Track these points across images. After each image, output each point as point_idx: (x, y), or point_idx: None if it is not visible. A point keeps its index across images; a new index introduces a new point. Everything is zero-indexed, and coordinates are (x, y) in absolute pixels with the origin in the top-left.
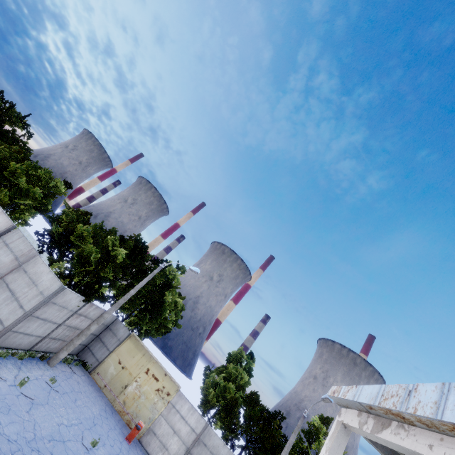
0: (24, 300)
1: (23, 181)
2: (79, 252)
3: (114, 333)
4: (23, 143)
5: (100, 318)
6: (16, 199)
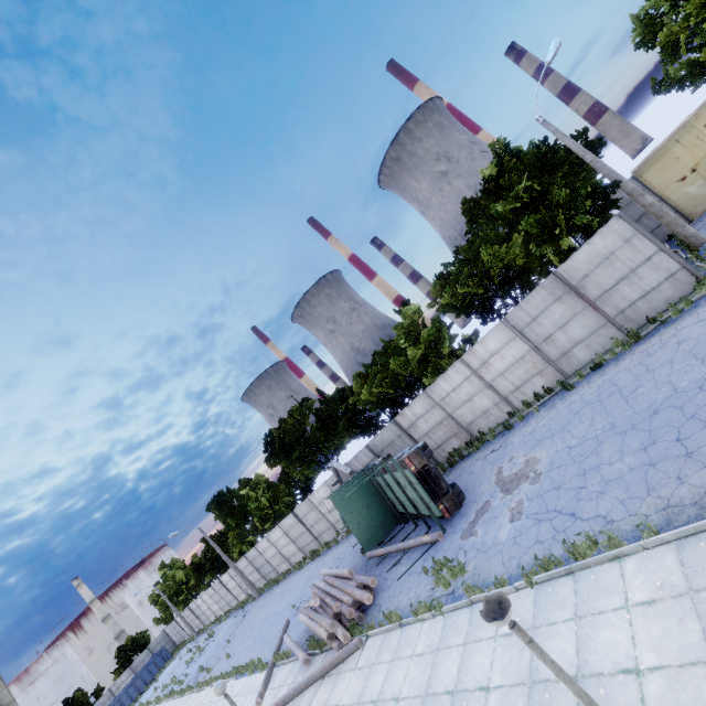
0: (636, 260)
1: (411, 355)
2: (522, 251)
3: (627, 204)
4: (330, 399)
5: (635, 194)
6: (437, 358)
